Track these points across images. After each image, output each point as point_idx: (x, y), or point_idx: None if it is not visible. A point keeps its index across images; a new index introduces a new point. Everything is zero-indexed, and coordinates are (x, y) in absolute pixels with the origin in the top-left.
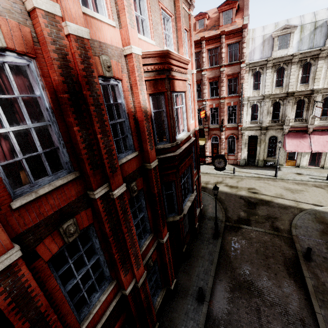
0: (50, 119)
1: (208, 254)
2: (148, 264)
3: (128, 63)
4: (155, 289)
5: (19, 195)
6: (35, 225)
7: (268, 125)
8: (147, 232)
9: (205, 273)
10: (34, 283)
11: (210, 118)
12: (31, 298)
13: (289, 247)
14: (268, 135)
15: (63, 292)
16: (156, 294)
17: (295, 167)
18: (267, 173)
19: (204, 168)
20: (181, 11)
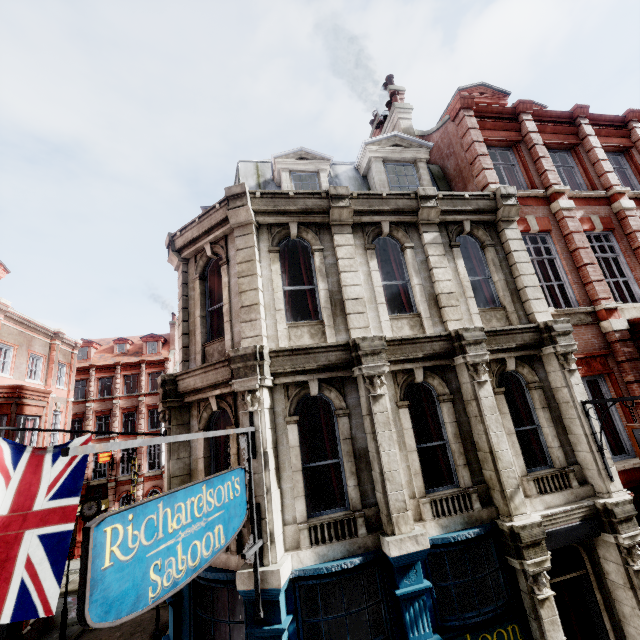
0: None
1: None
2: None
3: None
4: None
5: None
6: None
7: None
8: None
9: None
10: None
11: (121, 464)
12: None
13: None
14: None
15: None
16: None
17: None
18: None
19: None
20: (57, 354)
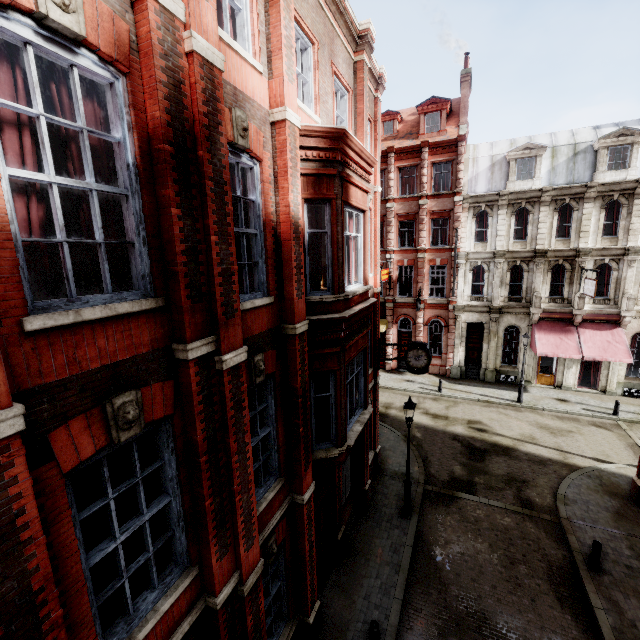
0: (130, 185)
1: (390, 550)
2: (268, 547)
3: (276, 137)
4: (273, 618)
5: (43, 310)
6: (60, 382)
7: (503, 306)
8: (272, 475)
9: (384, 593)
10: (32, 508)
11: (397, 285)
12: (18, 543)
13: (555, 542)
14: (504, 323)
15: (83, 566)
16: (273, 634)
17: (554, 388)
18: (503, 396)
19: (382, 378)
20: (365, 87)
